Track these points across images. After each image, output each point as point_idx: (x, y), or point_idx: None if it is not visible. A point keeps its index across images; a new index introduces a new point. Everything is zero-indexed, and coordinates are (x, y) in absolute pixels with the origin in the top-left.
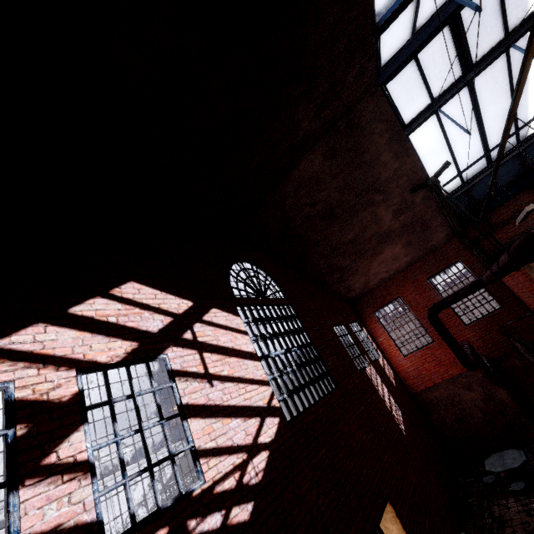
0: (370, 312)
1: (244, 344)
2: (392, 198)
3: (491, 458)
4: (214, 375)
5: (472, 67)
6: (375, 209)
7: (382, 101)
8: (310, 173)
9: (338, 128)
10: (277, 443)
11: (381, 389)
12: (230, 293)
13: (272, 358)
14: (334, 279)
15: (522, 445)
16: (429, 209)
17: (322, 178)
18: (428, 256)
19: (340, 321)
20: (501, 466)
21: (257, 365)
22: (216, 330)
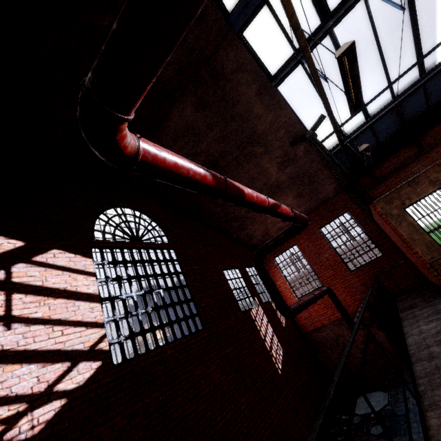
0: (271, 258)
1: (85, 285)
2: (274, 151)
3: (359, 399)
4: (19, 317)
5: (330, 15)
6: (259, 161)
7: (242, 50)
8: (185, 123)
9: (202, 77)
10: (85, 390)
11: (265, 329)
12: (89, 235)
13: (122, 299)
14: (234, 227)
15: (397, 386)
16: (313, 162)
17: (198, 129)
18: (320, 207)
19: (235, 265)
20: (364, 409)
21: (94, 307)
22: (47, 271)
